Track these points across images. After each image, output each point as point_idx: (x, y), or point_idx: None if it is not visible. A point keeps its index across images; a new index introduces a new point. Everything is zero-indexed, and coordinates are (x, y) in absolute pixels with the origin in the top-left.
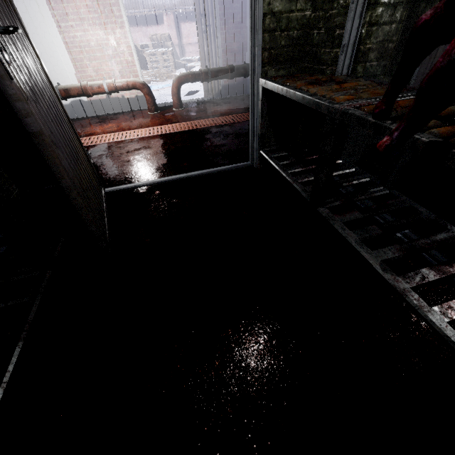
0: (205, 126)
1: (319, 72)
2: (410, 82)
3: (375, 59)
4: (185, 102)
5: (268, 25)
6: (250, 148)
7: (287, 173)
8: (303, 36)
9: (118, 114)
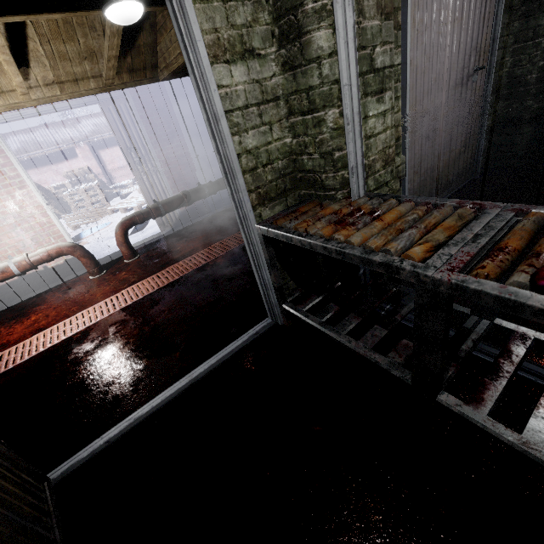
0: (180, 275)
1: (327, 198)
2: (405, 172)
3: (381, 167)
4: (137, 246)
5: (246, 165)
6: (265, 303)
7: (344, 336)
8: (290, 164)
9: (43, 292)
